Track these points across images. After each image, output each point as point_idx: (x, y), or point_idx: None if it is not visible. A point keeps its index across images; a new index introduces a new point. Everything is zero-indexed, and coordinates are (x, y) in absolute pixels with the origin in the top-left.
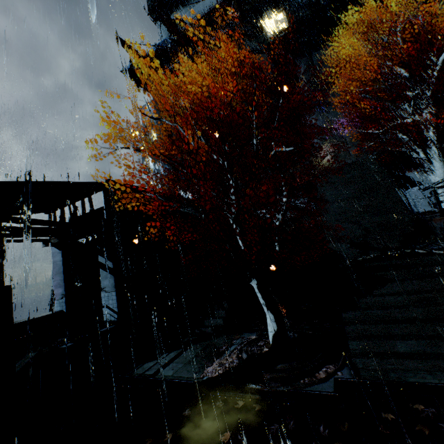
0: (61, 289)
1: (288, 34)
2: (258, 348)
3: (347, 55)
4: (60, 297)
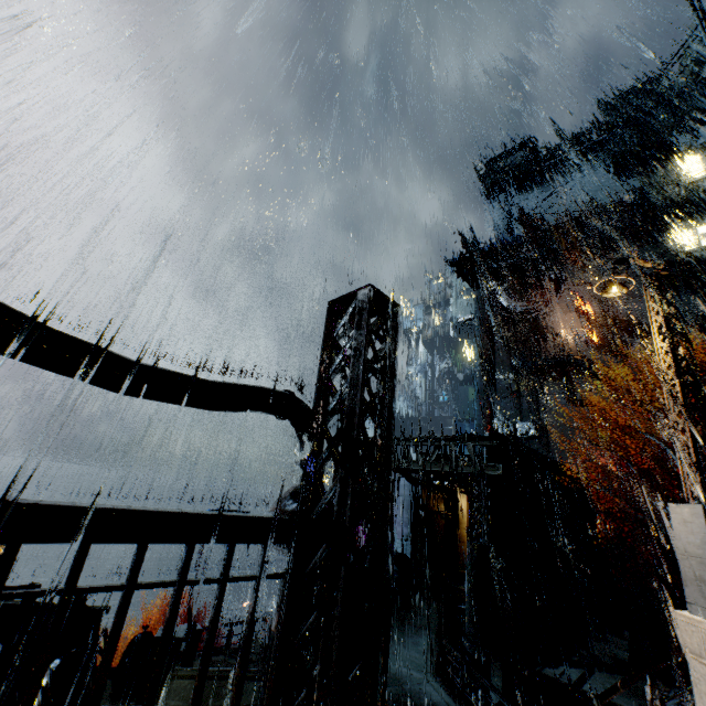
0: (406, 529)
1: None
2: None
3: None
4: (403, 538)
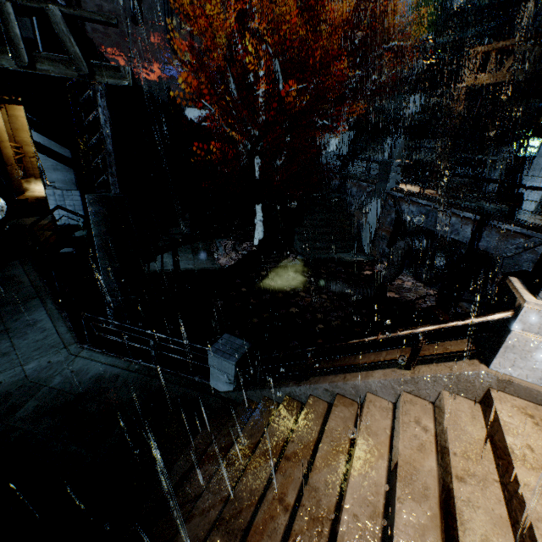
0: None
1: None
2: (250, 248)
3: None
4: None
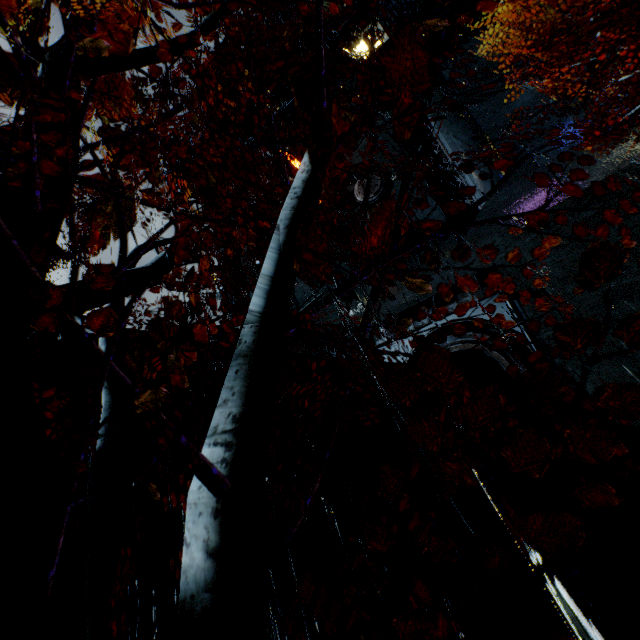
0: None
1: (389, 45)
2: None
3: (503, 45)
4: None
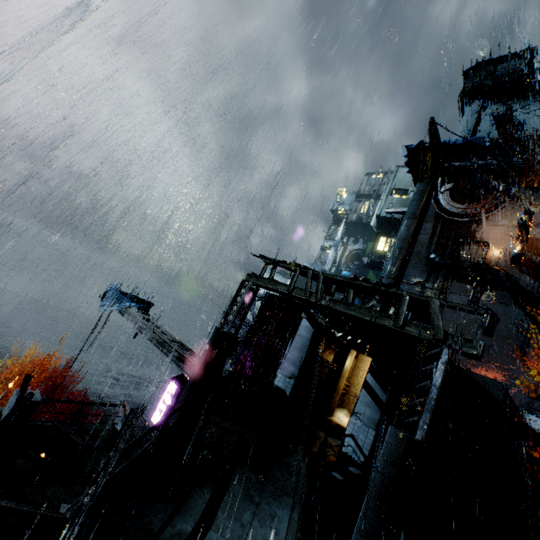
0: (293, 368)
1: None
2: None
3: None
4: (287, 374)
